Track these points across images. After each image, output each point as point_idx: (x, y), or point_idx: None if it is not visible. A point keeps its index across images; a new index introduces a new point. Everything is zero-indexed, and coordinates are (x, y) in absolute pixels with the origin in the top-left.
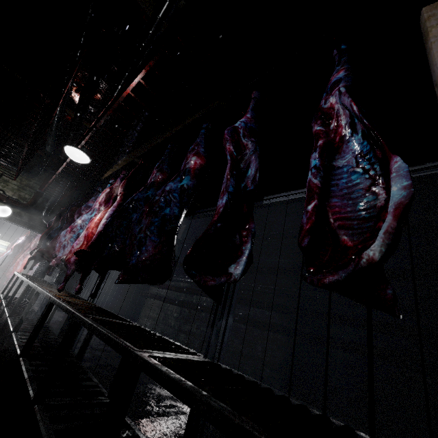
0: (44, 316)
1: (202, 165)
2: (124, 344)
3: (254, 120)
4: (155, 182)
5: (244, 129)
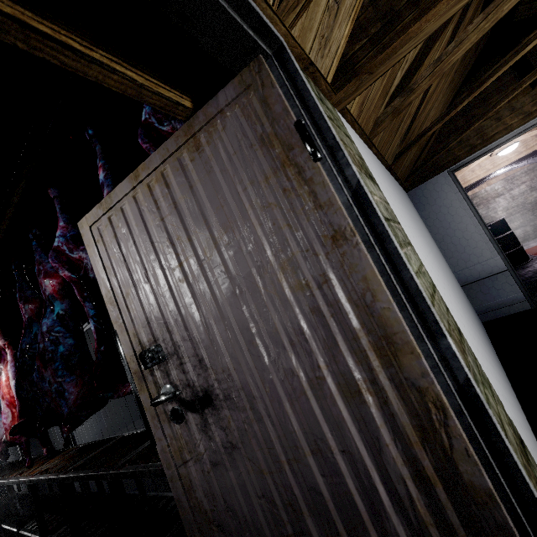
0: (34, 498)
1: (61, 283)
2: (100, 473)
3: (71, 224)
4: (32, 316)
5: (67, 243)
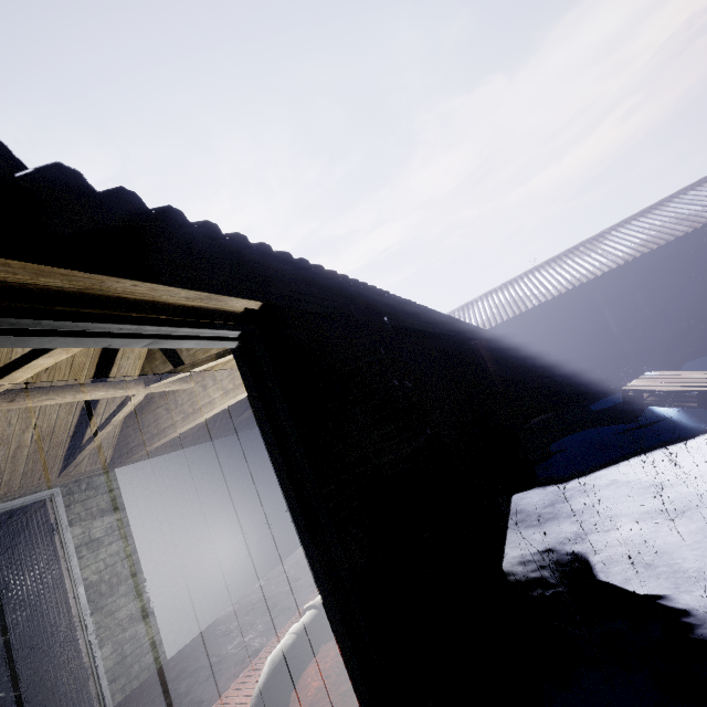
0: None
1: None
2: None
3: None
4: None
5: None
